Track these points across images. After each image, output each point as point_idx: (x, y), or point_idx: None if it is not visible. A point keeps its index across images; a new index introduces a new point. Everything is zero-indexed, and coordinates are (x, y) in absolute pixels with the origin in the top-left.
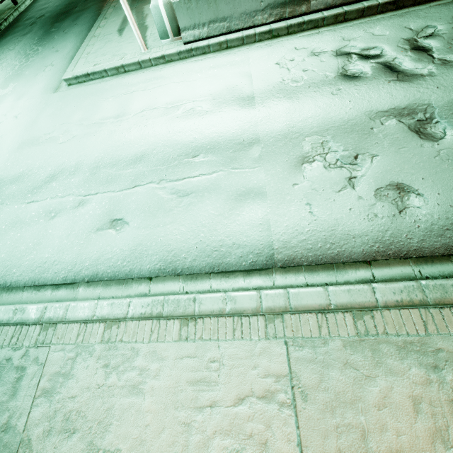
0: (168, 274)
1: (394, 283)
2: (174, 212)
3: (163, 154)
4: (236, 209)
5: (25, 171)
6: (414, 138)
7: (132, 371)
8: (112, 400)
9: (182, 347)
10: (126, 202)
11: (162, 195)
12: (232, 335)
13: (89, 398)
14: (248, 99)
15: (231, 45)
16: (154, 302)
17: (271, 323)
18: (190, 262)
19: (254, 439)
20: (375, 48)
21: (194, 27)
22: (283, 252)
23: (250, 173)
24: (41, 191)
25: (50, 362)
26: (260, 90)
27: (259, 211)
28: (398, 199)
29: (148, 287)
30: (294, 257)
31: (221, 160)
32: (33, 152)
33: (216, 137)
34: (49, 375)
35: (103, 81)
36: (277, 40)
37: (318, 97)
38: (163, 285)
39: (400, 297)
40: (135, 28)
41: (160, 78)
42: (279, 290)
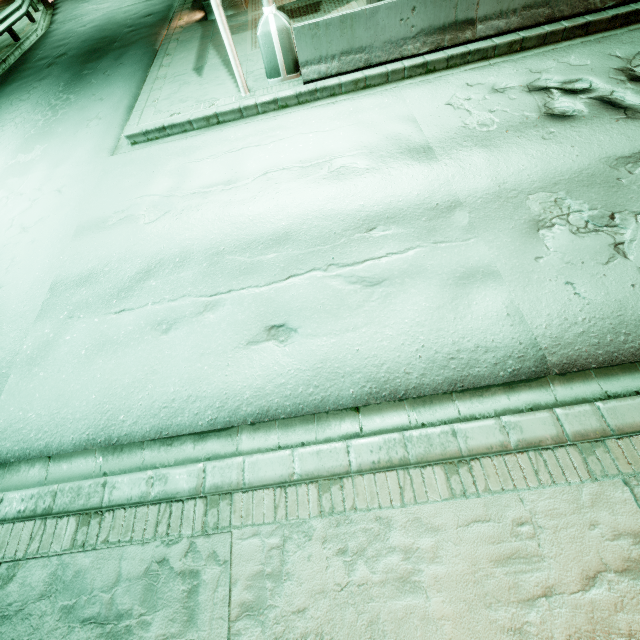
0: (383, 400)
1: None
2: (366, 309)
3: (319, 230)
4: (462, 297)
5: (98, 267)
6: None
7: (390, 556)
8: (371, 607)
9: (461, 507)
10: (282, 299)
11: (337, 285)
12: (536, 481)
13: (330, 608)
14: (423, 150)
15: (371, 84)
16: (389, 443)
17: (591, 456)
18: (418, 379)
19: (638, 639)
20: (580, 81)
21: (319, 60)
22: (558, 352)
23: (465, 246)
24: (133, 294)
25: (240, 557)
26: (436, 138)
27: (499, 299)
28: None
29: (358, 423)
30: (576, 359)
31: (414, 232)
32: (103, 239)
33: (395, 202)
34: (244, 579)
35: (187, 136)
36: (435, 76)
37: (524, 143)
38: (381, 417)
39: None
40: (236, 63)
41: (278, 128)
42: (582, 406)
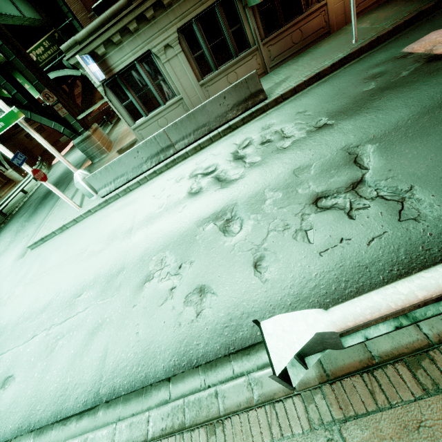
0: (24, 432)
1: (165, 406)
2: (48, 358)
3: (61, 299)
4: (90, 343)
5: None
6: (221, 237)
7: None
8: None
9: None
10: (22, 355)
11: (47, 341)
12: None
13: None
14: (128, 231)
15: (133, 188)
16: None
17: None
18: (40, 415)
19: None
20: (213, 165)
21: (105, 186)
22: (107, 384)
23: (110, 302)
24: None
25: None
26: (137, 221)
27: (103, 342)
28: (198, 303)
29: None
30: (114, 389)
31: (95, 294)
32: None
33: (99, 272)
34: None
35: (53, 239)
36: (161, 175)
37: (170, 217)
38: None
39: (165, 423)
40: (67, 200)
41: (83, 228)
42: (82, 437)
